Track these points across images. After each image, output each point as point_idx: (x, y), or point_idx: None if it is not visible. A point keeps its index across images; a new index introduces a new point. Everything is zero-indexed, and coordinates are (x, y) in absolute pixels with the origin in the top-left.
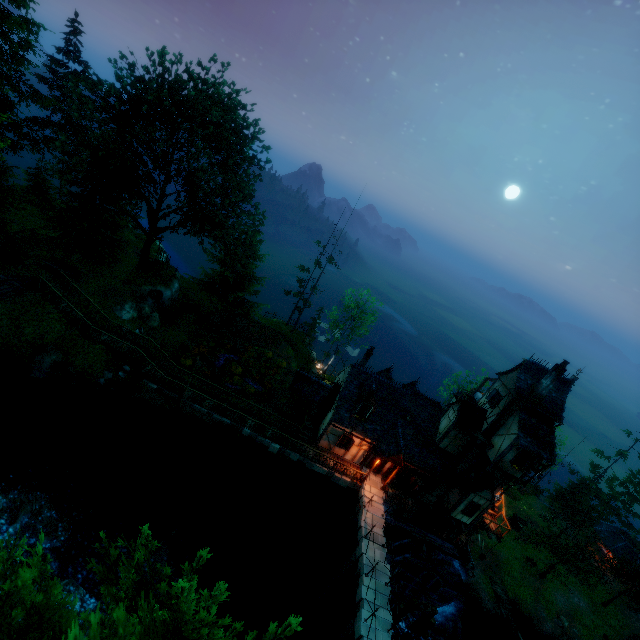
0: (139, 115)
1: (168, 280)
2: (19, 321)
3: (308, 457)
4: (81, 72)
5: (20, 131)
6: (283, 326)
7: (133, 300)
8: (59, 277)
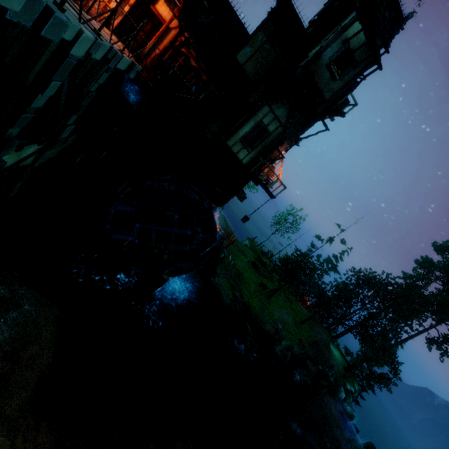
0: None
1: None
2: None
3: None
4: None
5: None
6: None
7: None
8: None
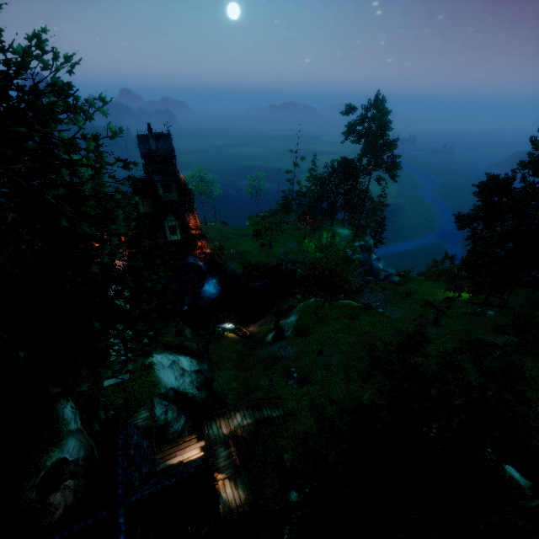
0: None
1: None
2: None
3: None
4: None
5: None
6: None
7: None
8: None
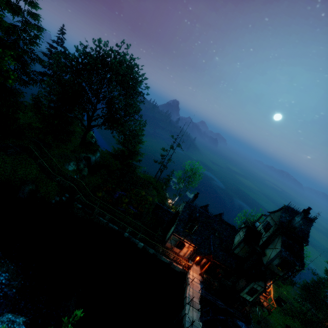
0: (86, 70)
1: (94, 151)
2: (16, 167)
3: (159, 252)
4: (63, 51)
5: (29, 76)
6: (152, 179)
7: (75, 160)
8: (39, 147)
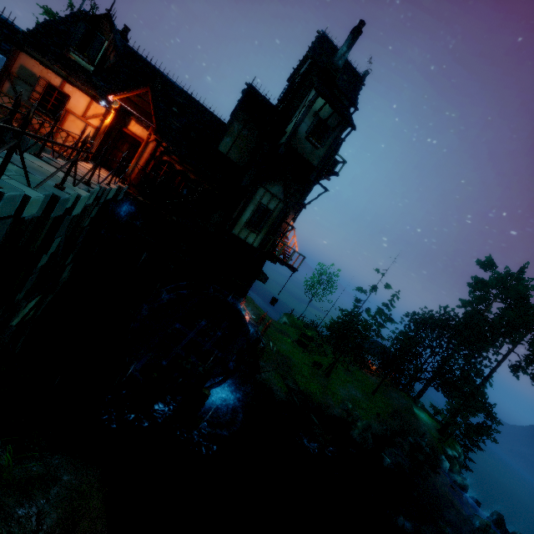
0: None
1: None
2: None
3: None
4: None
5: None
6: None
7: None
8: None
